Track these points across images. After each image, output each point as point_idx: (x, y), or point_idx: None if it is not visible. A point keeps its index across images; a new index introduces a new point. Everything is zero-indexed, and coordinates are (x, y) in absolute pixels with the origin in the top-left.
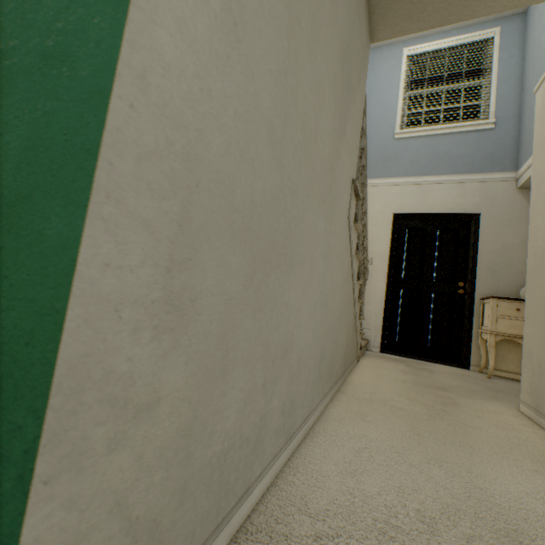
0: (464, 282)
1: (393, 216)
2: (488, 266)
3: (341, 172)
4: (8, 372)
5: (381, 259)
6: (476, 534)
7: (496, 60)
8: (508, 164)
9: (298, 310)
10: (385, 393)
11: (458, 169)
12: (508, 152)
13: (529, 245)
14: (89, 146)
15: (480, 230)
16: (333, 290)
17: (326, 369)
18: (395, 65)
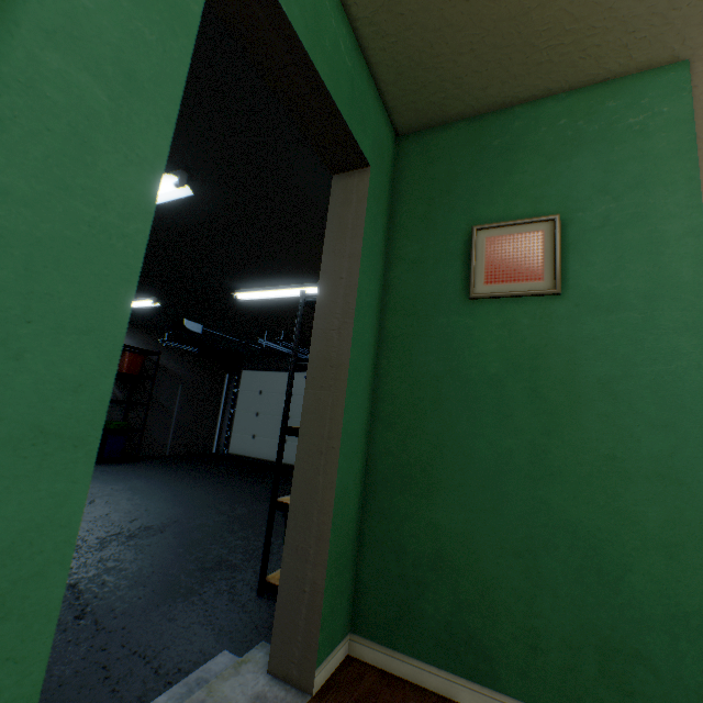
0: None
1: None
2: None
3: None
4: (702, 623)
5: None
6: None
7: None
8: None
9: None
10: None
11: None
12: None
13: None
14: None
15: None
16: None
17: None
18: None
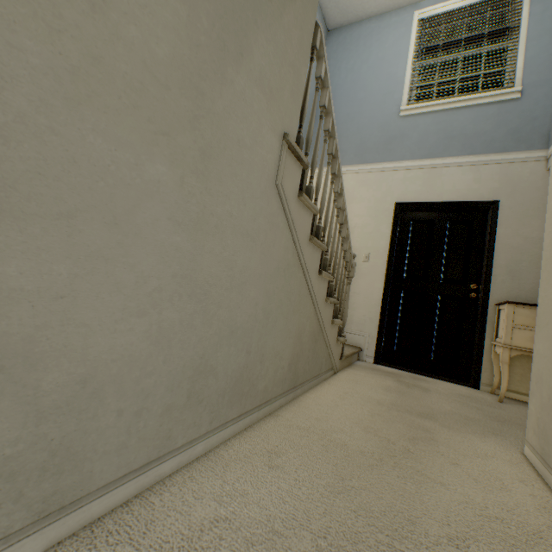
0: (477, 284)
1: (395, 206)
2: (507, 264)
3: (238, 109)
4: None
5: (379, 255)
6: None
7: (525, 16)
8: (537, 141)
9: (62, 298)
10: (337, 420)
11: (474, 148)
12: (538, 125)
13: (546, 230)
14: None
15: (499, 221)
16: (234, 280)
17: (224, 388)
18: (404, 32)
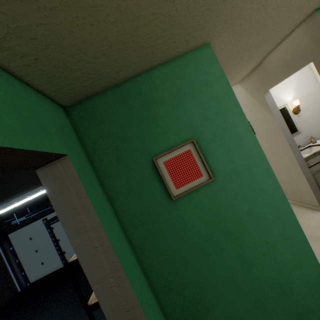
0: None
1: None
2: None
3: None
4: (317, 284)
5: None
6: (309, 243)
7: None
8: None
9: None
10: None
11: None
12: None
13: None
14: (308, 248)
15: None
16: None
17: None
18: None
